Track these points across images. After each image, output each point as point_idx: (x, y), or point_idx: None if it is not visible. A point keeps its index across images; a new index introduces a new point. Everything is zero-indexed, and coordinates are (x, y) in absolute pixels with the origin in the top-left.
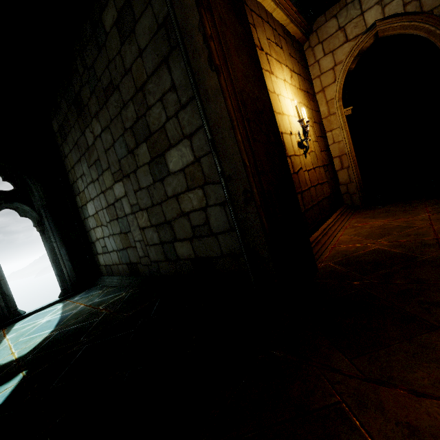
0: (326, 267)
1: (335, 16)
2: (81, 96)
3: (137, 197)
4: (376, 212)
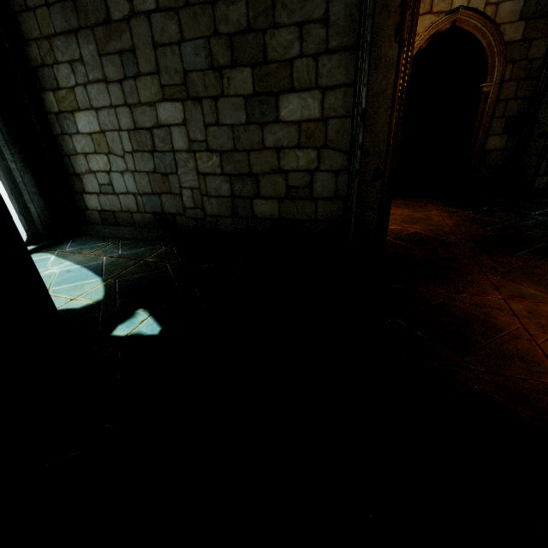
0: (387, 241)
1: None
2: None
3: (209, 133)
4: (397, 203)
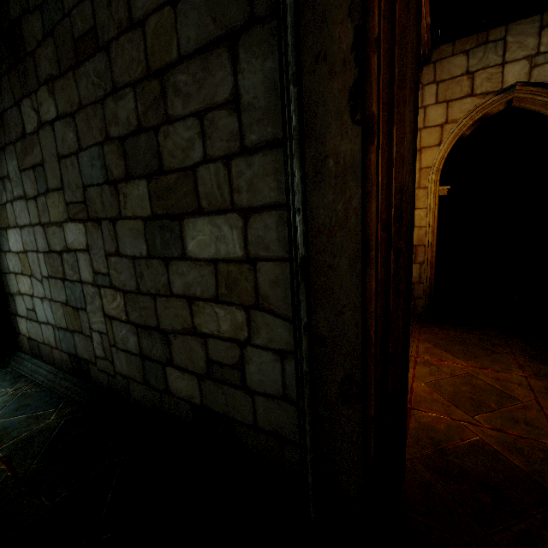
0: (414, 470)
1: (466, 53)
2: (22, 30)
3: (110, 265)
4: (448, 338)
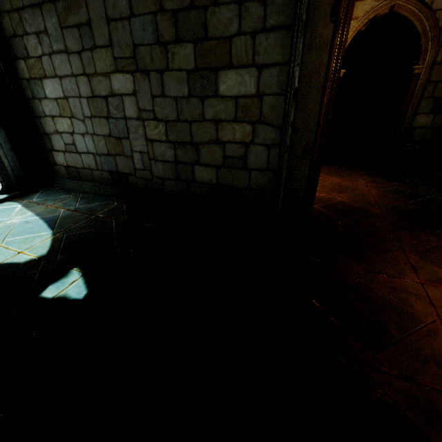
0: (315, 209)
1: None
2: None
3: (155, 104)
4: (329, 170)
